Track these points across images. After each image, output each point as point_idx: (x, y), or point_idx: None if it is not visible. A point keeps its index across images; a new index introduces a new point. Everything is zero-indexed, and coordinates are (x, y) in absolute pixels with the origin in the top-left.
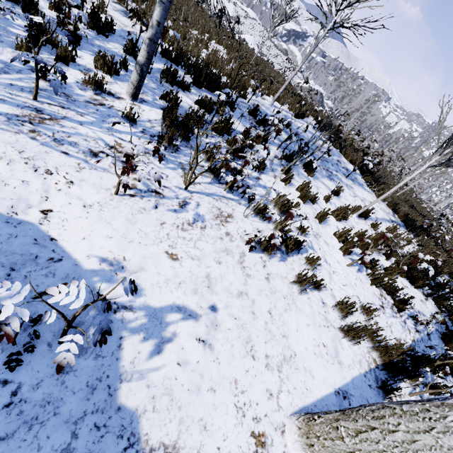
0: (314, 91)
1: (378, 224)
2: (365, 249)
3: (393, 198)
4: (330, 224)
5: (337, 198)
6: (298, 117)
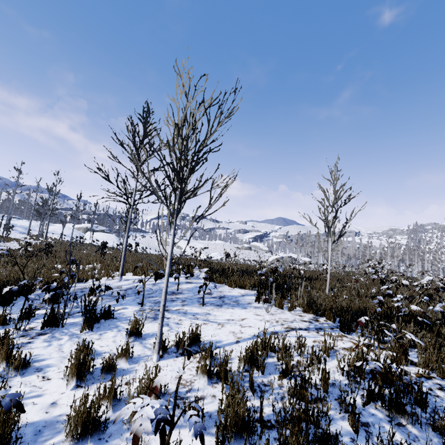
0: (283, 258)
1: (209, 350)
2: (91, 432)
3: (311, 298)
4: (27, 404)
5: (140, 341)
6: (159, 277)
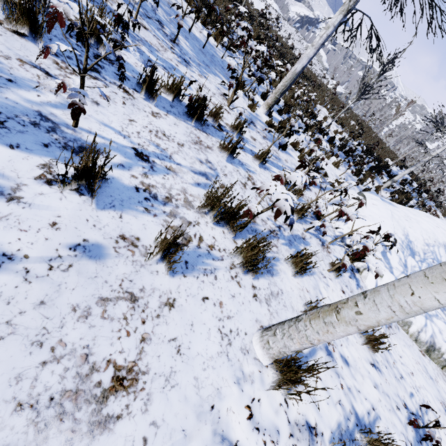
0: (341, 95)
1: None
2: None
3: None
4: None
5: None
6: (401, 169)
